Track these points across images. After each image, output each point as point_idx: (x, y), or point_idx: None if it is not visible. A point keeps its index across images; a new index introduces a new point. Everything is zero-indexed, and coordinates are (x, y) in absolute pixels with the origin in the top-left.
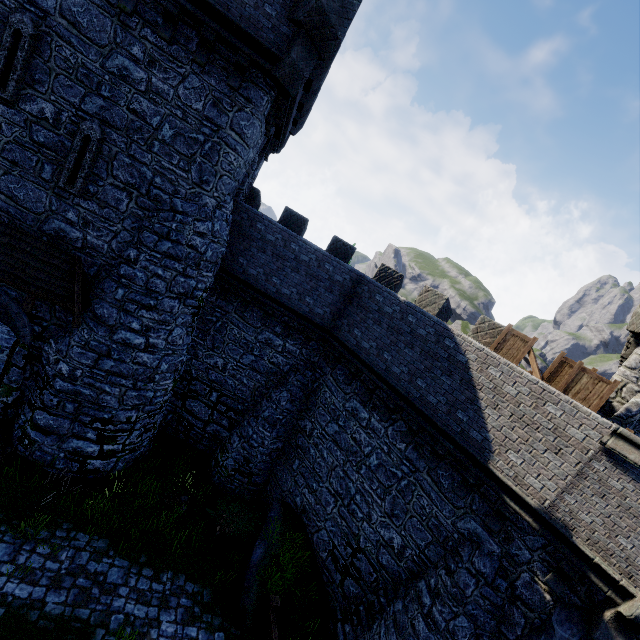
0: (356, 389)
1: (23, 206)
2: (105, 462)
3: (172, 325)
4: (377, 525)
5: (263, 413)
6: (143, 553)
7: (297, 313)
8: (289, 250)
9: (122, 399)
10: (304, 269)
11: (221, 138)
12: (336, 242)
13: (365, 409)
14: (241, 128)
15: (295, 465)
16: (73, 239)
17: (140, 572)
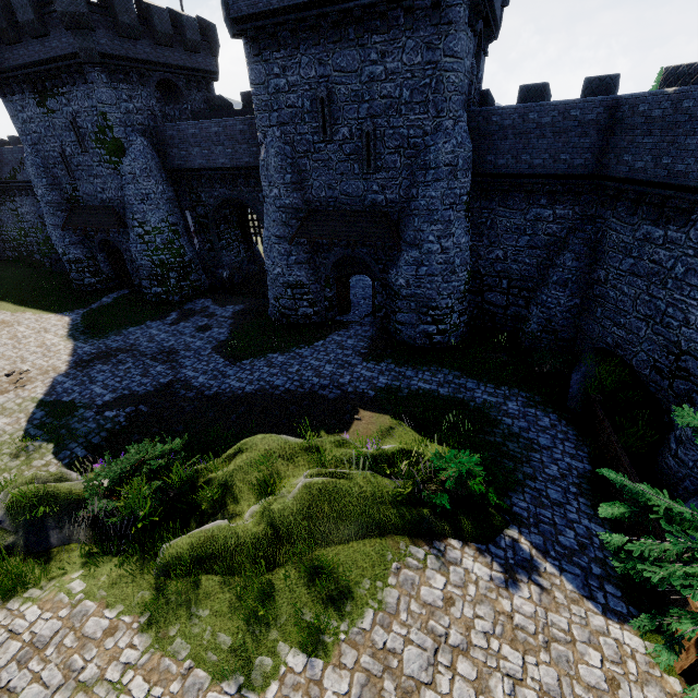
0: (643, 215)
1: (353, 196)
2: (442, 337)
3: (453, 229)
4: (696, 324)
5: (551, 279)
6: (484, 378)
7: (556, 176)
8: (528, 123)
9: (439, 292)
10: (549, 131)
11: (440, 70)
12: (589, 84)
13: (658, 228)
14: (451, 50)
15: (598, 313)
16: (380, 202)
17: (485, 385)
